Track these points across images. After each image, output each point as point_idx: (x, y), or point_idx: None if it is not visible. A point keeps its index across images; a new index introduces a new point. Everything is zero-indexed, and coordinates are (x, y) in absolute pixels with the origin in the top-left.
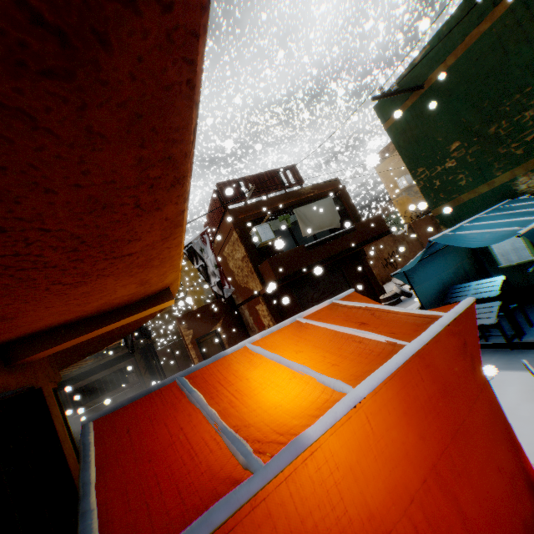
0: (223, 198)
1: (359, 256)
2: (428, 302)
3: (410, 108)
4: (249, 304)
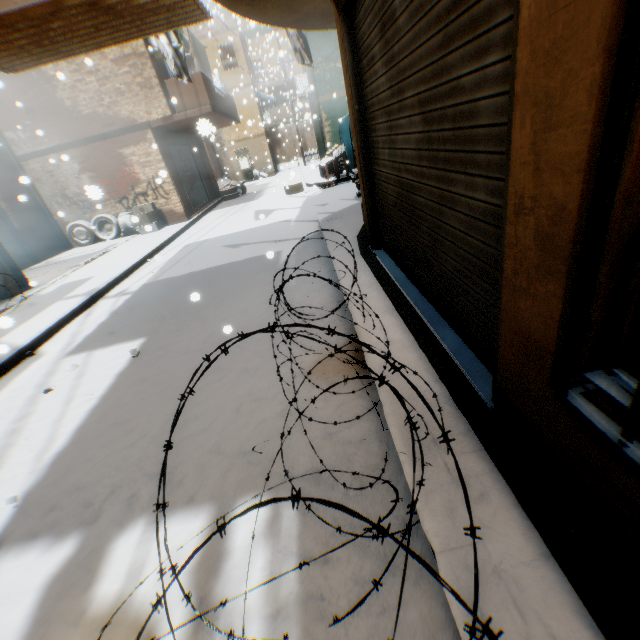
0: None
1: (199, 141)
2: (350, 146)
3: None
4: (93, 149)
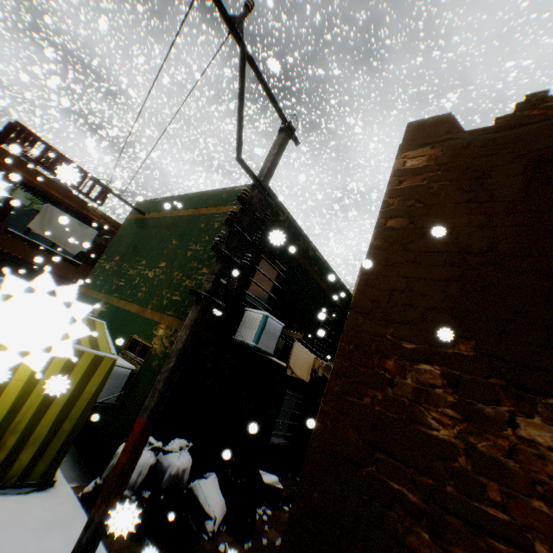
0: (5, 133)
1: None
2: None
3: (137, 219)
4: None
